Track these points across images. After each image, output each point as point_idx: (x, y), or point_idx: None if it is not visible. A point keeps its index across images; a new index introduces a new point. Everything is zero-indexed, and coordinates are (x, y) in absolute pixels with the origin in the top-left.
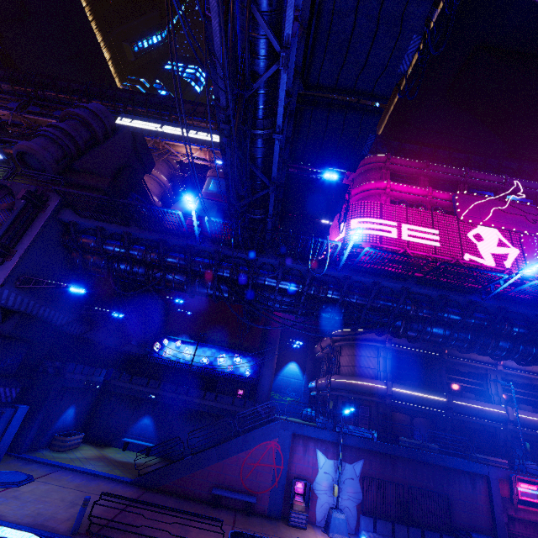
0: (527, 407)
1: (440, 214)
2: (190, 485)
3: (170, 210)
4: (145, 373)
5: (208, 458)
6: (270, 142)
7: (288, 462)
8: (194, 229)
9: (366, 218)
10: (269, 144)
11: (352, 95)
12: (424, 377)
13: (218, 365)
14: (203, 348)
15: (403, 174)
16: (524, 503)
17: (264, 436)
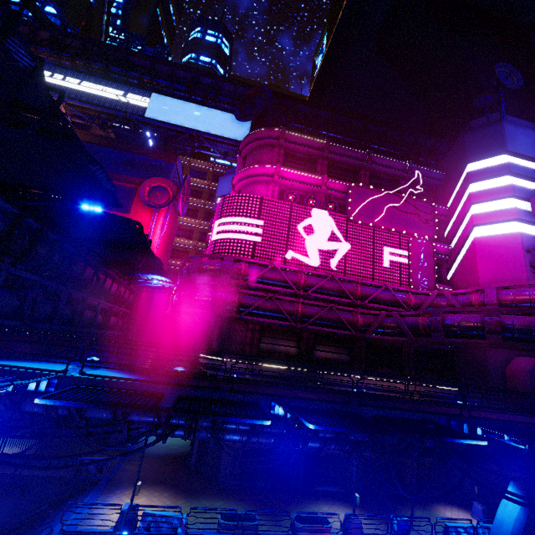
0: None
1: (328, 213)
2: None
3: None
4: None
5: None
6: None
7: None
8: None
9: (240, 218)
10: None
11: None
12: None
13: None
14: None
15: (301, 155)
16: None
17: None
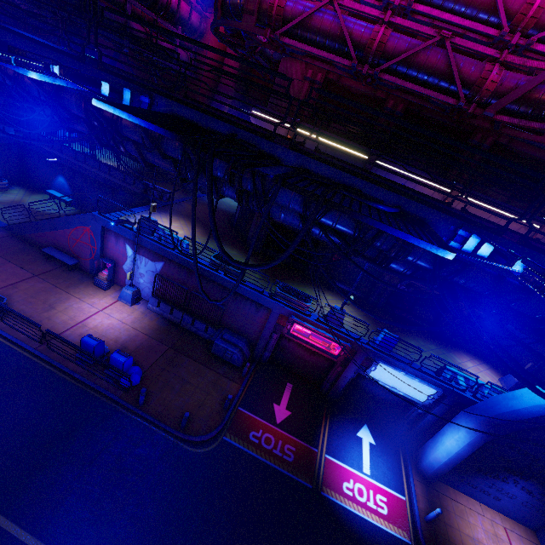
0: None
1: None
2: (38, 240)
3: None
4: None
5: (43, 226)
6: None
7: (104, 246)
8: None
9: None
10: None
11: None
12: None
13: None
14: None
15: None
16: (293, 336)
17: (80, 222)
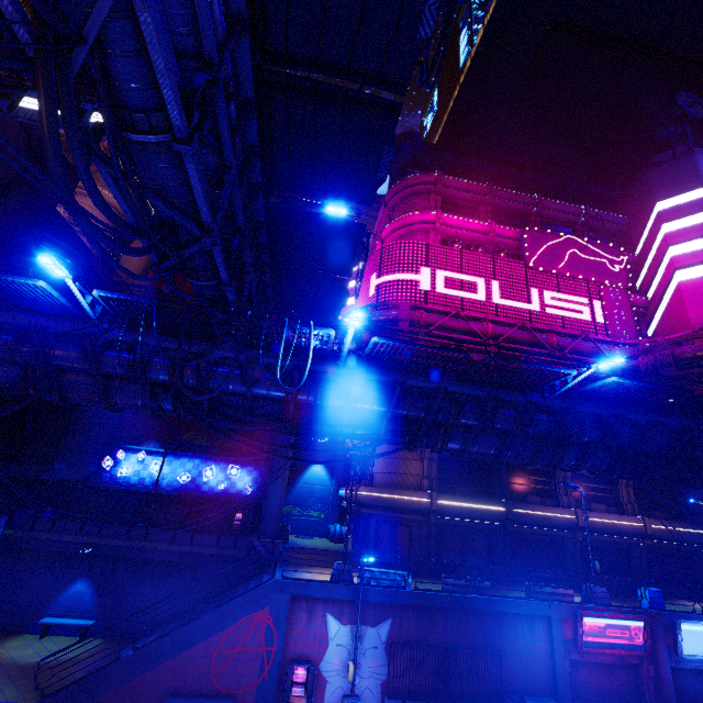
0: (599, 506)
1: (504, 260)
2: (130, 699)
3: (21, 279)
4: (92, 503)
5: (158, 653)
6: (181, 158)
7: (285, 639)
8: (84, 308)
9: (407, 266)
10: (181, 161)
11: (347, 76)
12: (480, 480)
13: (204, 482)
14: (180, 459)
15: (459, 201)
16: (590, 645)
17: (248, 607)
